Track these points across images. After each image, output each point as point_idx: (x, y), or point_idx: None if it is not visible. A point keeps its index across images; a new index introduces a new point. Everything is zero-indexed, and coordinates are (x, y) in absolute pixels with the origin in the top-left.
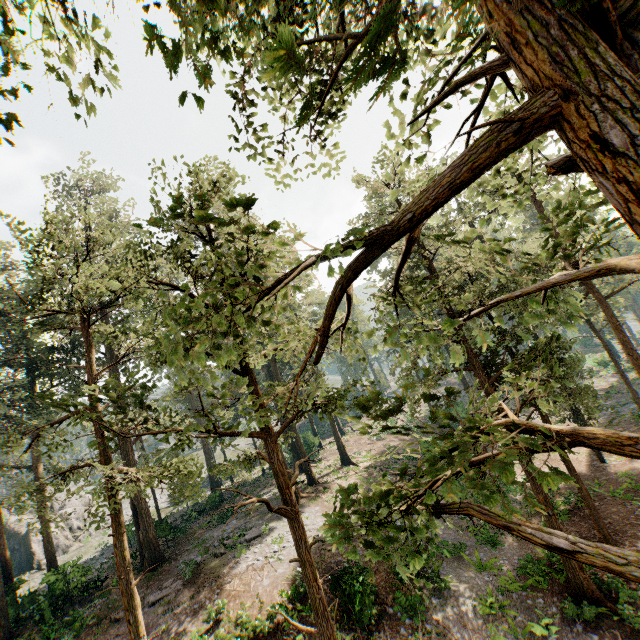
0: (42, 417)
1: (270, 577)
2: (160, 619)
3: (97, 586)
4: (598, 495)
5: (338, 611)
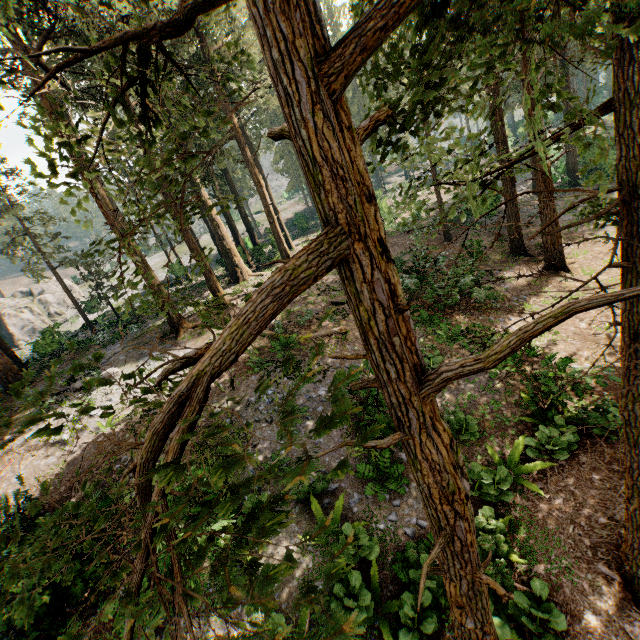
0: None
1: (30, 468)
2: None
3: None
4: None
5: None
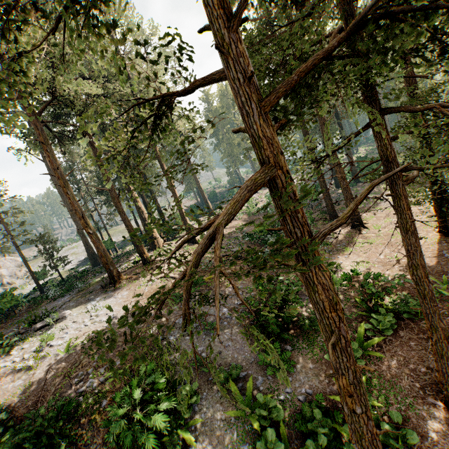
0: None
1: (0, 392)
2: None
3: None
4: (444, 299)
5: None
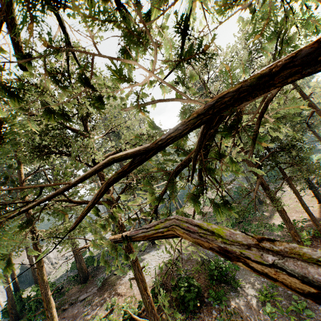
0: None
1: None
2: (84, 309)
3: (58, 292)
4: None
5: (177, 302)
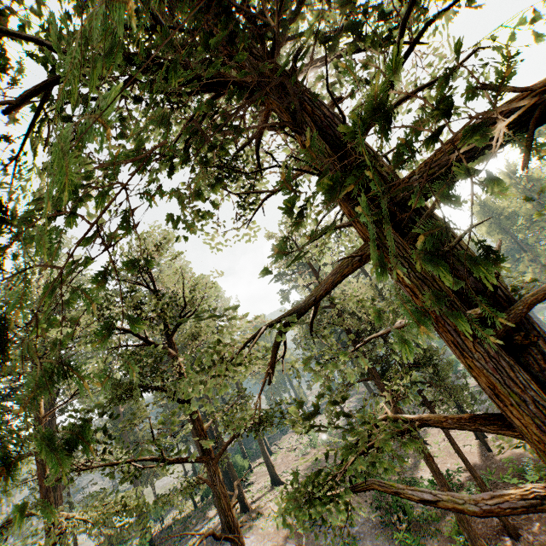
0: None
1: None
2: None
3: None
4: (493, 483)
5: None
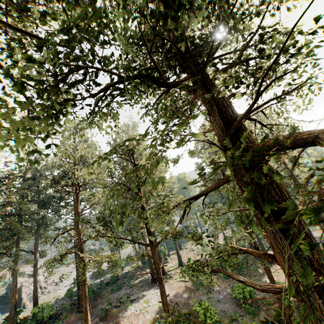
0: (42, 228)
1: (142, 319)
2: None
3: (56, 317)
4: None
5: None
